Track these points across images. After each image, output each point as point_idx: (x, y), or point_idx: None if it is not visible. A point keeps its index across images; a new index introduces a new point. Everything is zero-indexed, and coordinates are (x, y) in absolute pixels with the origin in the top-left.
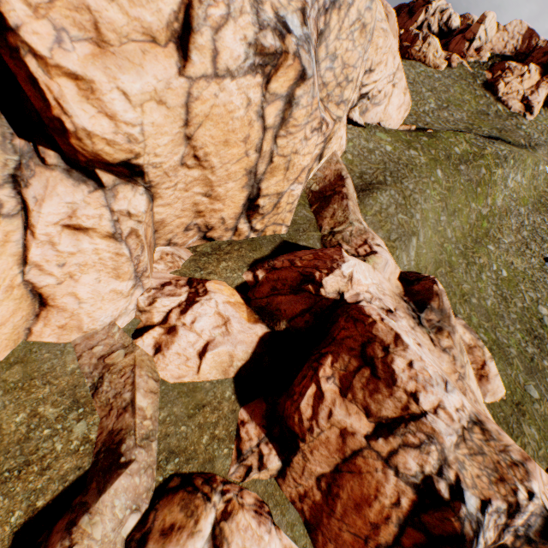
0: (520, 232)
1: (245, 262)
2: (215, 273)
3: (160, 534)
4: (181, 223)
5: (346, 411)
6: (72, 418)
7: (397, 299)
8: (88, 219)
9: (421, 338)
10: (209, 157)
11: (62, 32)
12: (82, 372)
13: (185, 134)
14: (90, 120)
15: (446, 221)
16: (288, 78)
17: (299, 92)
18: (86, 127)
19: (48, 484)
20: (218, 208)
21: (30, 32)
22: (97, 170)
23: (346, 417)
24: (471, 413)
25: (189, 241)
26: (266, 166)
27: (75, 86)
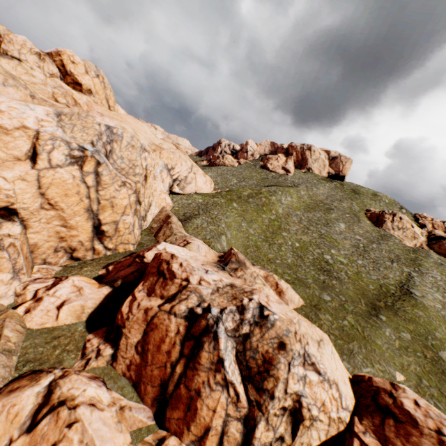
0: (301, 223)
1: (102, 265)
2: (78, 273)
3: (8, 392)
4: (50, 246)
5: (149, 300)
6: None
7: (210, 263)
8: None
9: (222, 274)
10: (59, 204)
11: None
12: None
13: (40, 192)
14: None
15: (247, 225)
16: (92, 165)
17: (100, 170)
18: None
19: None
20: (75, 234)
21: None
22: None
23: (148, 302)
24: (228, 283)
25: (61, 260)
26: (98, 206)
27: None
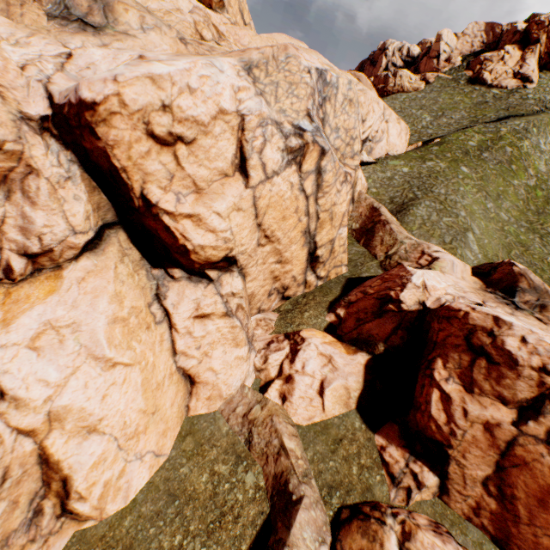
0: None
1: (323, 306)
2: (302, 323)
3: None
4: (264, 291)
5: (479, 405)
6: (240, 471)
7: (480, 292)
8: (208, 307)
9: (526, 321)
10: (274, 233)
11: (178, 195)
12: (234, 432)
13: (256, 223)
14: (202, 238)
15: (494, 206)
16: (313, 158)
17: (323, 163)
18: (200, 243)
19: (243, 530)
20: (288, 269)
21: (164, 202)
22: (205, 271)
23: (482, 410)
24: None
25: (272, 304)
26: (315, 223)
27: (191, 221)
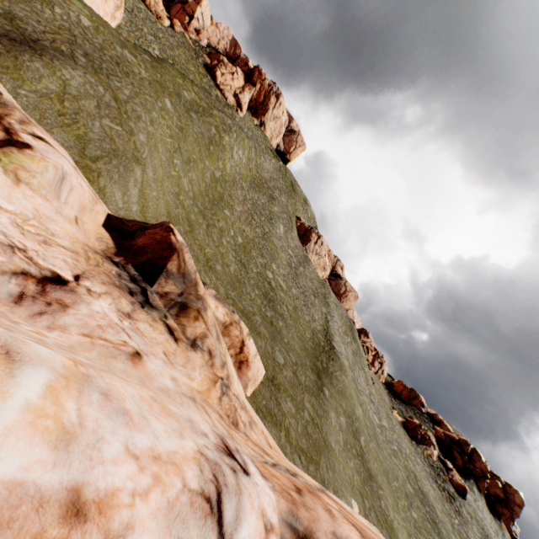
0: (246, 204)
1: None
2: None
3: None
4: None
5: None
6: None
7: (96, 258)
8: None
9: (150, 333)
10: None
11: None
12: None
13: None
14: None
15: (182, 168)
16: None
17: None
18: None
19: None
20: None
21: None
22: None
23: None
24: (283, 527)
25: None
26: None
27: None
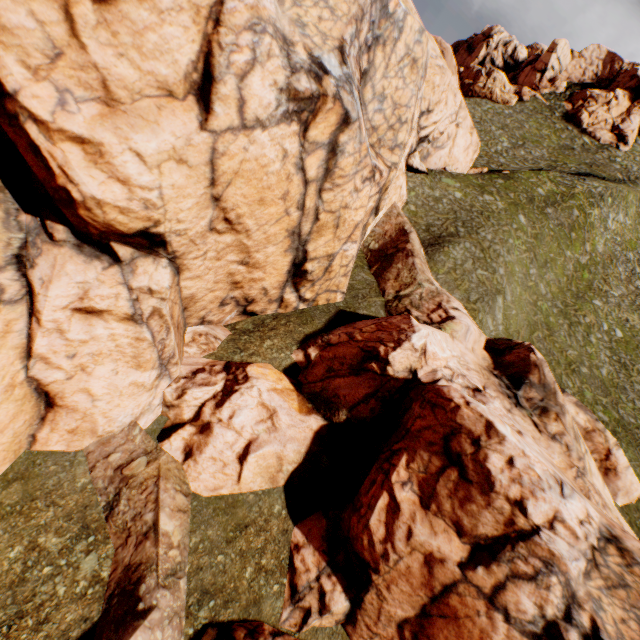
0: (631, 282)
1: (294, 338)
2: (258, 354)
3: None
4: (214, 298)
5: (430, 529)
6: (79, 549)
7: (486, 373)
8: (102, 300)
9: (521, 423)
10: (242, 220)
11: (65, 94)
12: (95, 488)
13: (212, 194)
14: (99, 187)
15: (537, 274)
16: (329, 123)
17: (343, 139)
18: (96, 195)
19: None
20: (258, 277)
21: (29, 96)
22: (112, 243)
23: (431, 537)
24: (601, 525)
25: (226, 317)
26: (312, 225)
27: (81, 151)
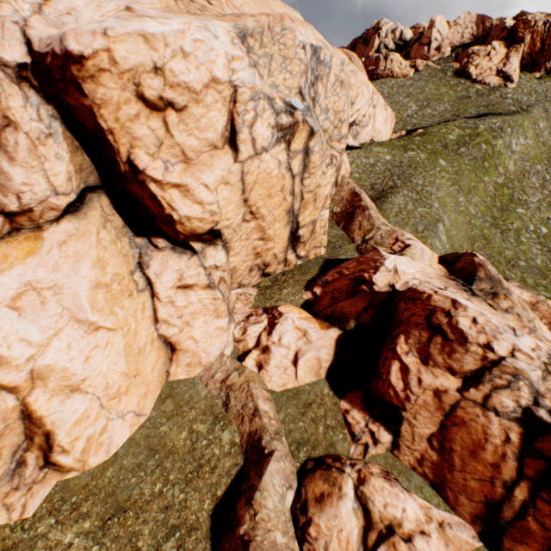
0: (544, 188)
1: (301, 285)
2: (281, 300)
3: (315, 501)
4: (246, 267)
5: (432, 375)
6: (218, 429)
7: (444, 279)
8: (191, 278)
9: (479, 306)
10: (259, 210)
11: (167, 163)
12: (212, 396)
13: (243, 198)
14: (188, 209)
15: (465, 200)
16: (302, 138)
17: (311, 144)
18: (187, 214)
19: (219, 479)
20: (270, 247)
21: (152, 169)
22: (190, 242)
23: (434, 379)
24: (548, 351)
25: (253, 280)
26: (299, 203)
27: (178, 191)
